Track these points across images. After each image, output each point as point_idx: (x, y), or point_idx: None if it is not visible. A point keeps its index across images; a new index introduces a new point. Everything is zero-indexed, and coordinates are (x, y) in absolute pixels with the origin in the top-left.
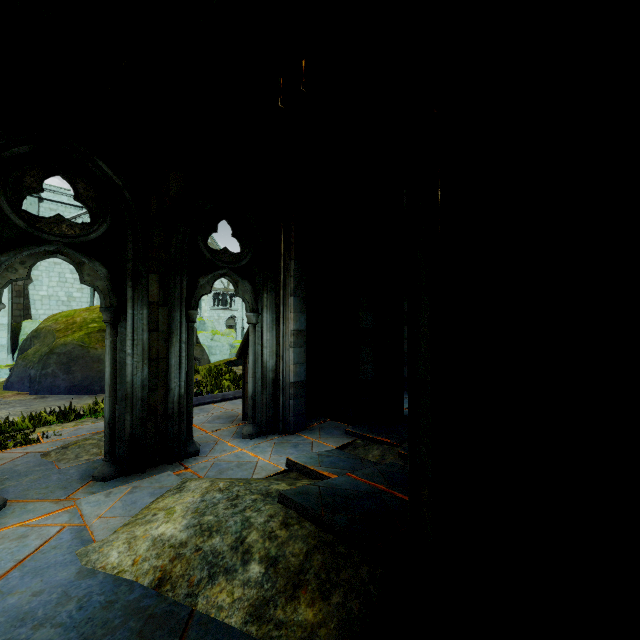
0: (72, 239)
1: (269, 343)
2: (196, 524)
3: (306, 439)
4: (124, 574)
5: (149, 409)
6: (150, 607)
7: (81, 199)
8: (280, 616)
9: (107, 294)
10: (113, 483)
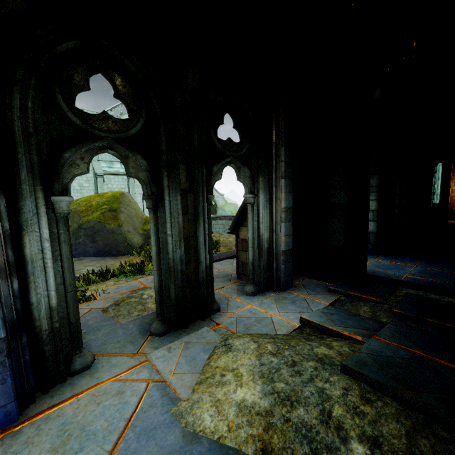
0: (118, 134)
1: (264, 219)
2: (272, 391)
3: (298, 296)
4: (225, 440)
5: (185, 278)
6: None
7: (120, 96)
8: None
9: (148, 184)
10: (167, 338)
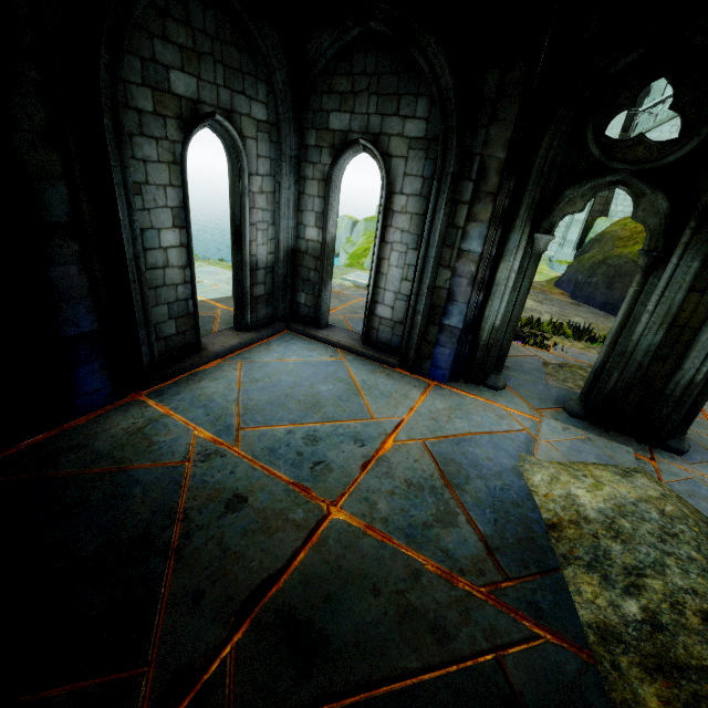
0: (642, 165)
1: None
2: (609, 516)
3: None
4: (535, 495)
5: (642, 377)
6: (535, 533)
7: (678, 106)
8: (622, 663)
9: (655, 235)
10: (575, 422)
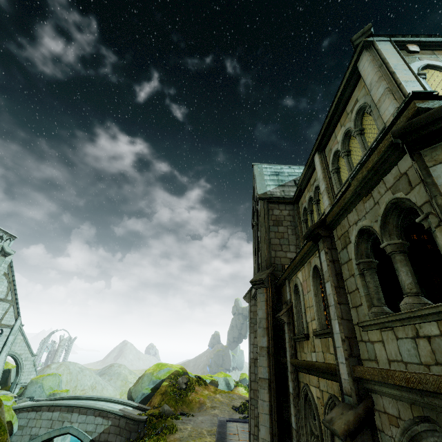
0: None
1: None
2: None
3: None
4: None
5: None
6: None
7: None
8: None
9: None
10: None
